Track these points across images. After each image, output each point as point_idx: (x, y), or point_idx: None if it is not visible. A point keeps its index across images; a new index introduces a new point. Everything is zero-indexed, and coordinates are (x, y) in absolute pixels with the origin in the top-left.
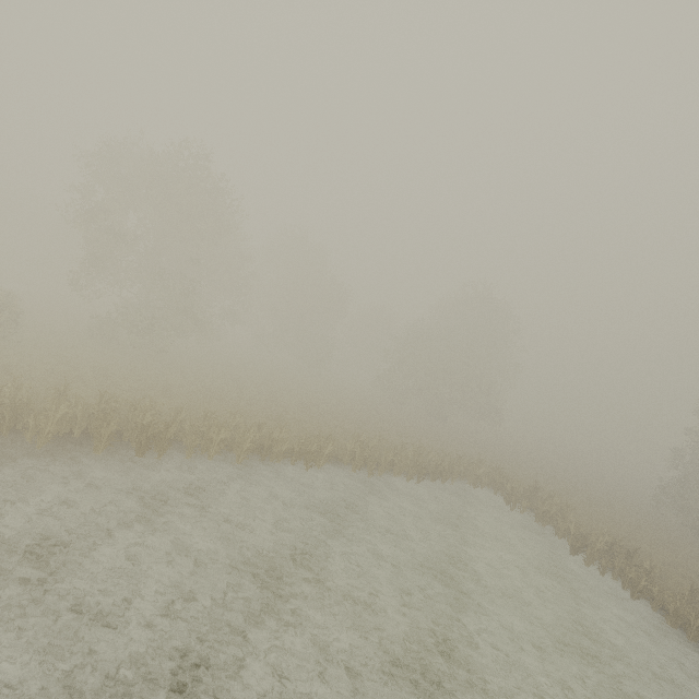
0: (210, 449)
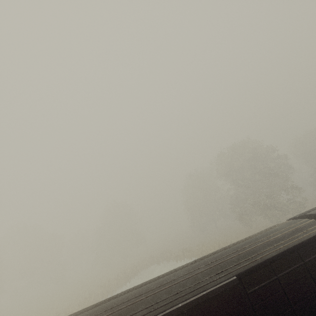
0: None
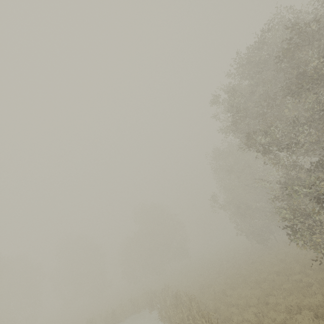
0: None
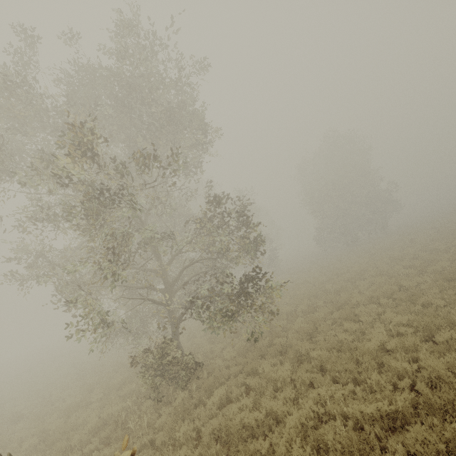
0: None
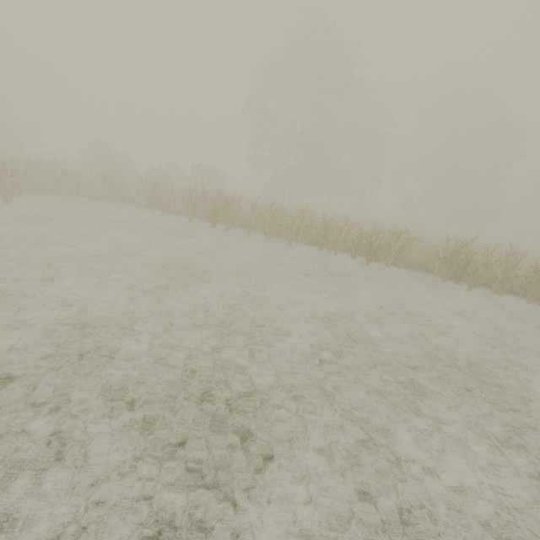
0: (265, 228)
